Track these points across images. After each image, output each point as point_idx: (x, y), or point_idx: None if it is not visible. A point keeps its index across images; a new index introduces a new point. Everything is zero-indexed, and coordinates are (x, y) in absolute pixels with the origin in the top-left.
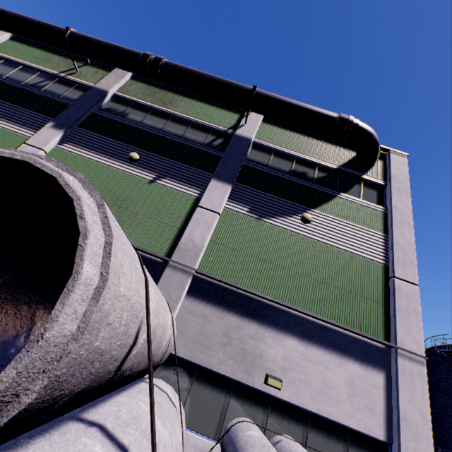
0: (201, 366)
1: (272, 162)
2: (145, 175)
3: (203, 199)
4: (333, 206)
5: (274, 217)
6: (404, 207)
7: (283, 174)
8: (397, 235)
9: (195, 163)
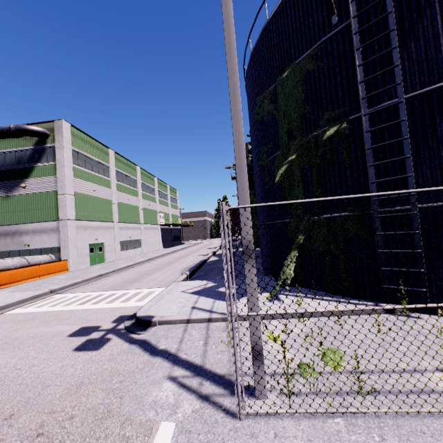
0: (9, 251)
1: (7, 161)
2: None
3: None
4: (35, 173)
5: (14, 191)
6: (61, 157)
7: (11, 167)
8: (59, 175)
9: None
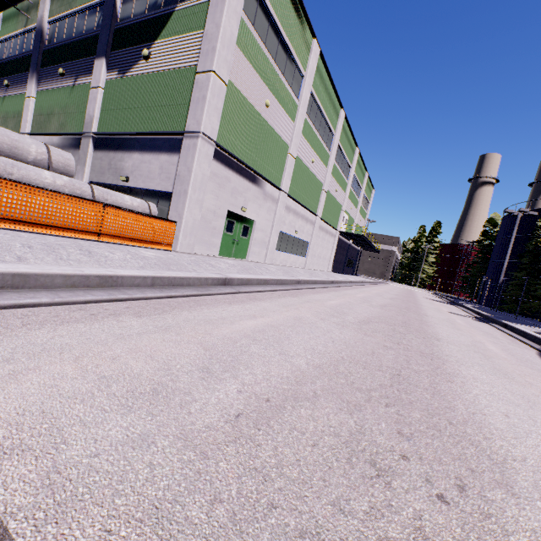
0: (103, 184)
1: (135, 9)
2: (70, 83)
3: (92, 81)
4: (170, 26)
5: (131, 68)
6: None
7: (138, 17)
8: (209, 24)
9: (90, 52)
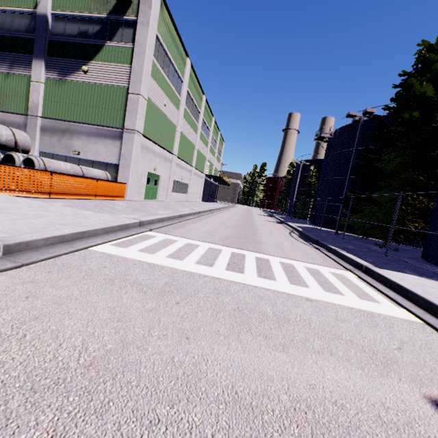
0: (54, 154)
1: (67, 30)
2: (3, 70)
3: (32, 76)
4: (103, 55)
5: (71, 75)
6: (143, 39)
7: (72, 38)
8: (135, 64)
9: (24, 51)
